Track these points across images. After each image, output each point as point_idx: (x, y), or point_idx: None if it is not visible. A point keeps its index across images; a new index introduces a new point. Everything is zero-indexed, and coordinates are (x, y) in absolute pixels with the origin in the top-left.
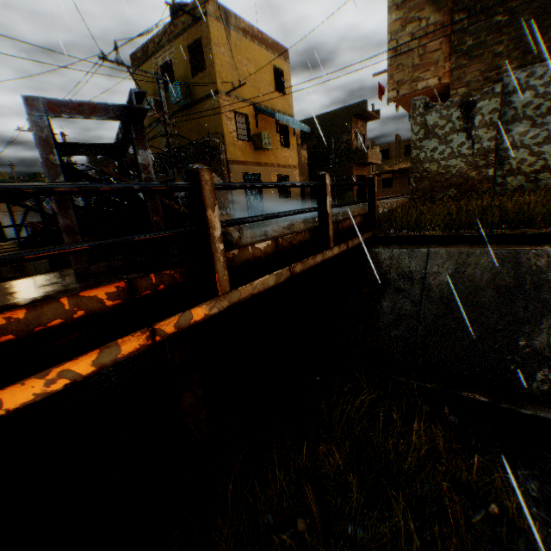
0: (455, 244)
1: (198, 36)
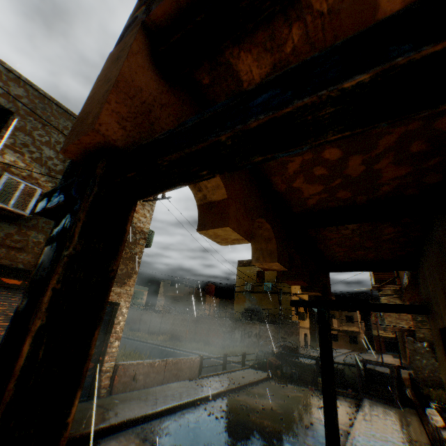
0: None
1: None
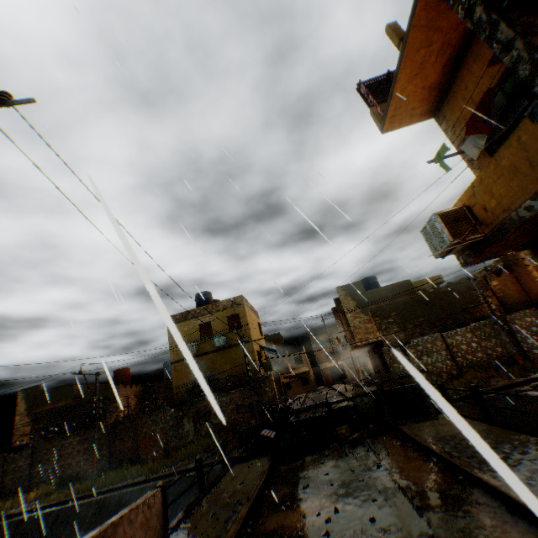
0: None
1: (236, 312)
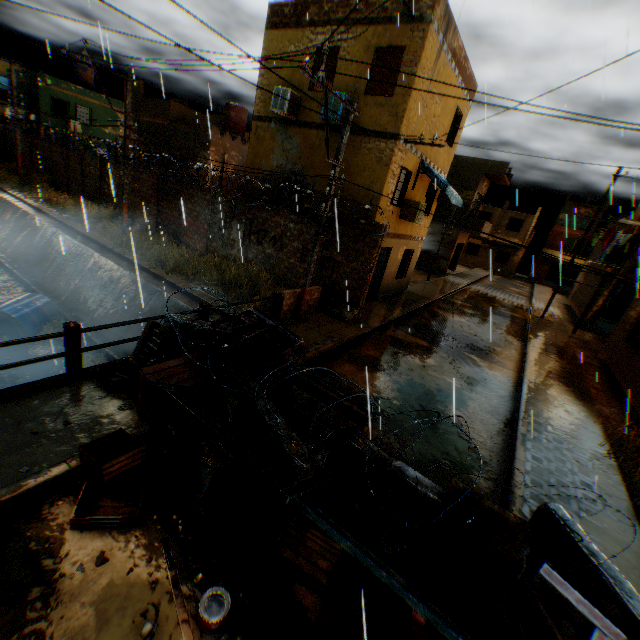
0: None
1: (402, 42)
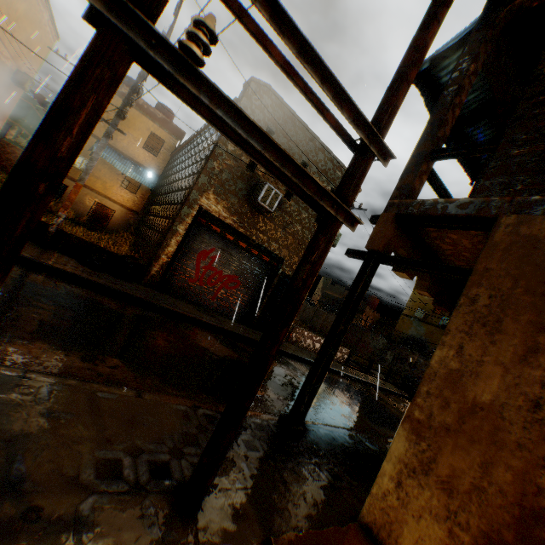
0: None
1: None
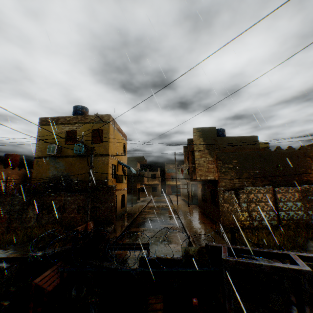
0: (270, 258)
1: (101, 127)
